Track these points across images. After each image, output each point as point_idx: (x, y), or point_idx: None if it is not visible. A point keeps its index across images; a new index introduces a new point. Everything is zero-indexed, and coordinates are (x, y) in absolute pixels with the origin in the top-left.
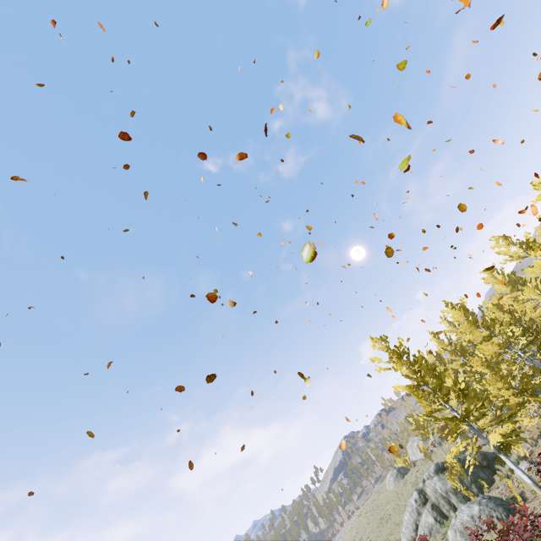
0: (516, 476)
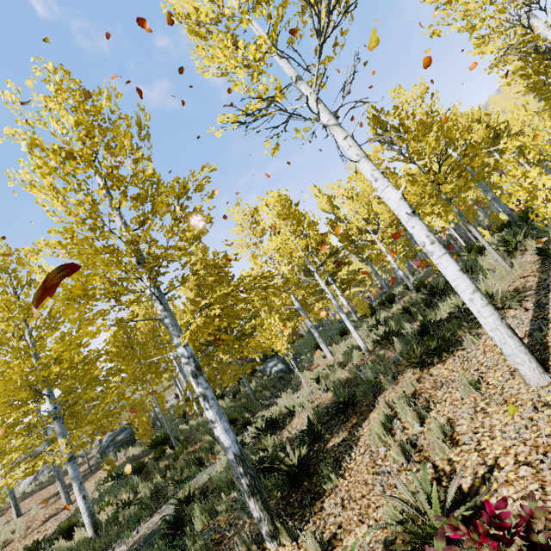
0: None
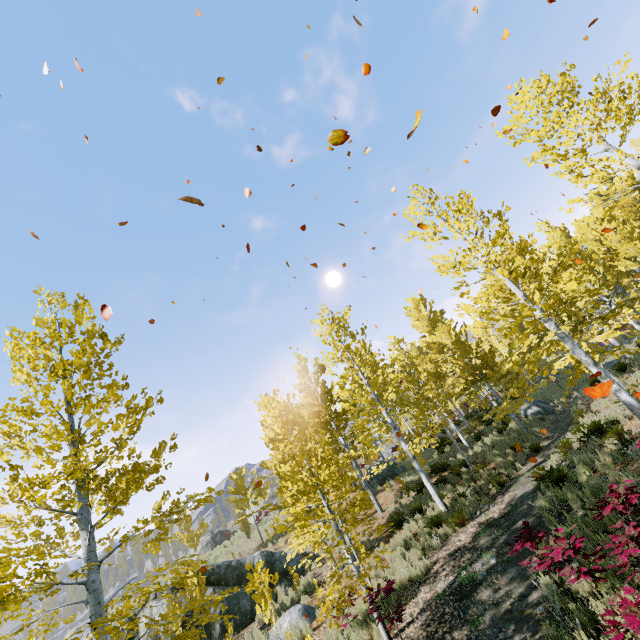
0: (271, 634)
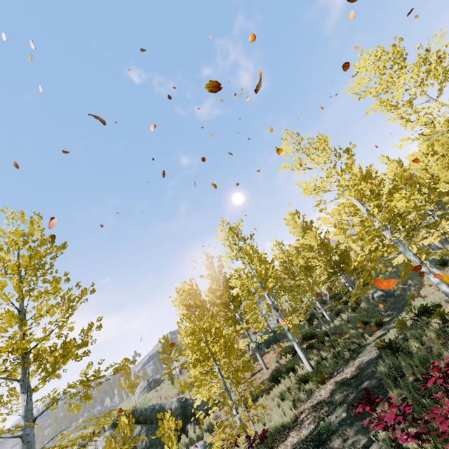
0: None
